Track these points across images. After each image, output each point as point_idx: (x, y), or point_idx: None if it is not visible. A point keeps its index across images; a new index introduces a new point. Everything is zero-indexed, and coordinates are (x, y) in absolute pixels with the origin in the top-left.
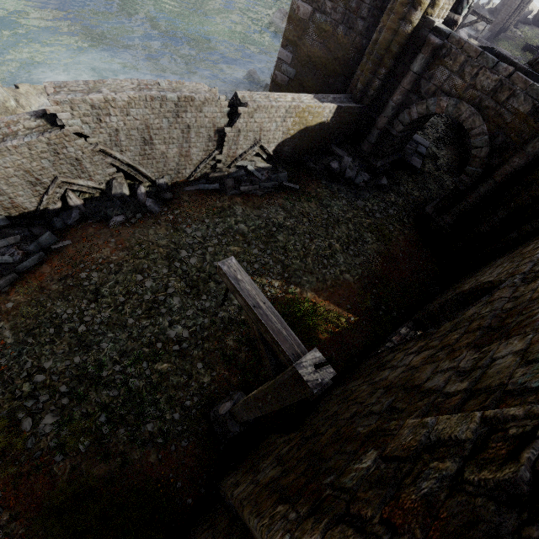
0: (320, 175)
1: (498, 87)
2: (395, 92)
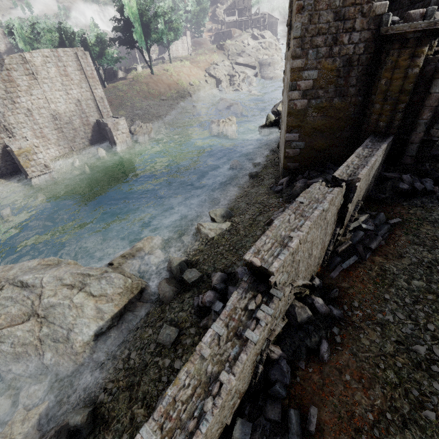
0: (394, 200)
1: None
2: (422, 113)
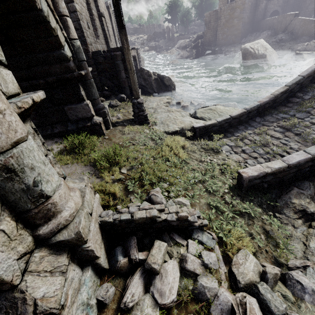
0: None
1: (277, 2)
2: (265, 14)
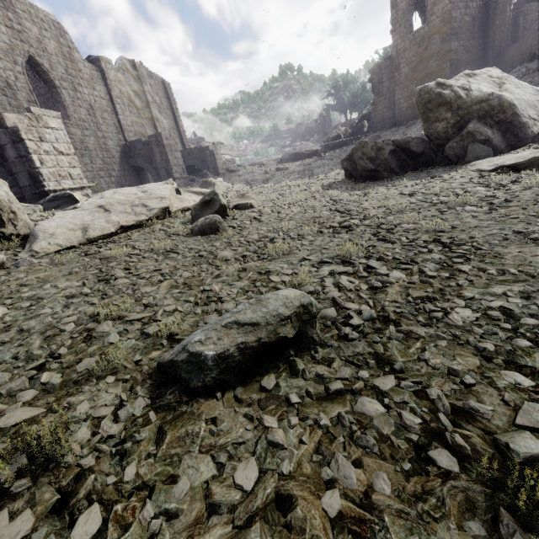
0: None
1: None
2: (518, 35)
